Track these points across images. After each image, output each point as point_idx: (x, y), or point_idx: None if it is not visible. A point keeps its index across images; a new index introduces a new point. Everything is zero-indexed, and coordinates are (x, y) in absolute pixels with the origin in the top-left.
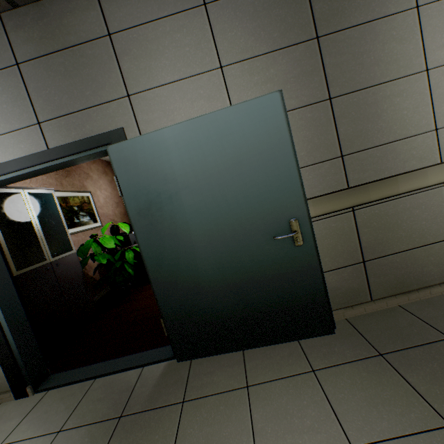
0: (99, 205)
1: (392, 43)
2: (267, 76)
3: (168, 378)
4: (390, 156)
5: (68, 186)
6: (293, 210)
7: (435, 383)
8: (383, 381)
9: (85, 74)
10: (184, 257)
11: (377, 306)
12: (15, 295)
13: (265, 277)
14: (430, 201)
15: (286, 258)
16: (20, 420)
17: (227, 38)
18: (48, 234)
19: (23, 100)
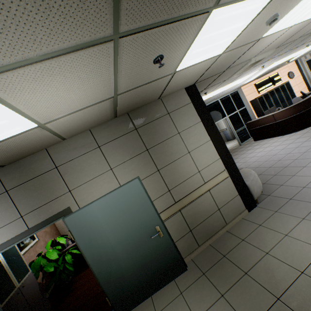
0: None
1: (174, 146)
2: (131, 168)
3: None
4: (187, 185)
5: None
6: (156, 222)
7: (219, 279)
8: (204, 286)
9: (46, 187)
10: (112, 260)
11: (202, 248)
12: None
13: (152, 255)
14: (206, 198)
15: (158, 243)
16: None
17: (111, 157)
18: (13, 267)
19: (11, 208)
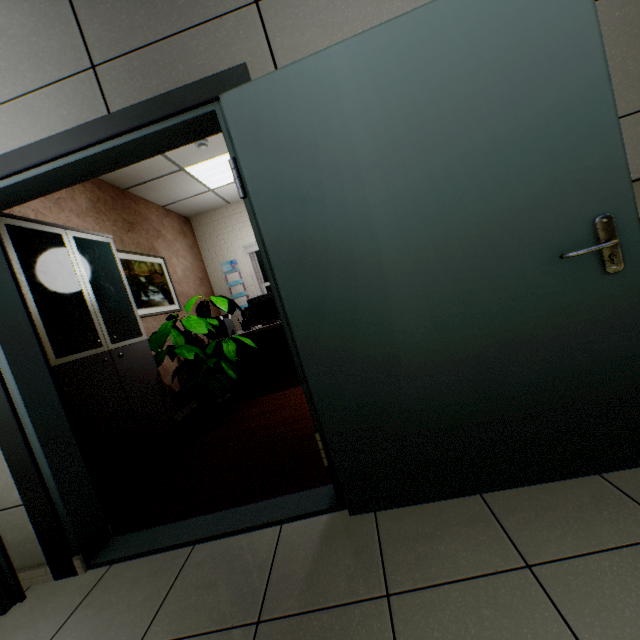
0: (176, 279)
1: None
2: None
3: (339, 546)
4: None
5: (131, 245)
6: (603, 197)
7: None
8: None
9: None
10: (366, 307)
11: None
12: (53, 395)
13: (535, 344)
14: None
15: (584, 301)
16: (63, 619)
17: None
18: (105, 305)
19: (66, 26)
